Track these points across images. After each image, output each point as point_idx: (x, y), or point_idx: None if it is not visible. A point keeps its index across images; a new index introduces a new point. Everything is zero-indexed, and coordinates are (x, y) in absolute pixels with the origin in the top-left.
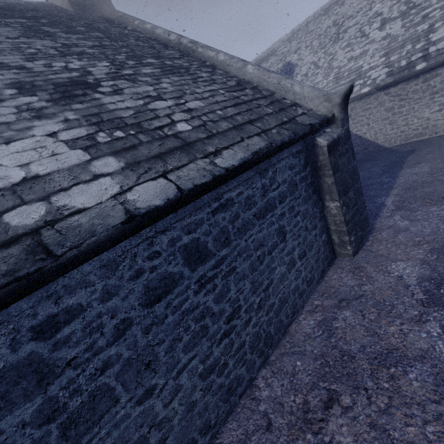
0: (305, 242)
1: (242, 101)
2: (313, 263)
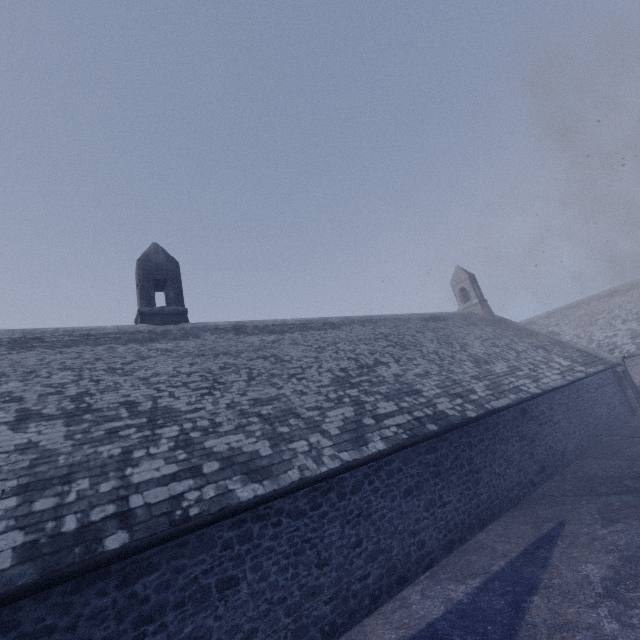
0: (621, 400)
1: (585, 355)
2: (626, 409)
